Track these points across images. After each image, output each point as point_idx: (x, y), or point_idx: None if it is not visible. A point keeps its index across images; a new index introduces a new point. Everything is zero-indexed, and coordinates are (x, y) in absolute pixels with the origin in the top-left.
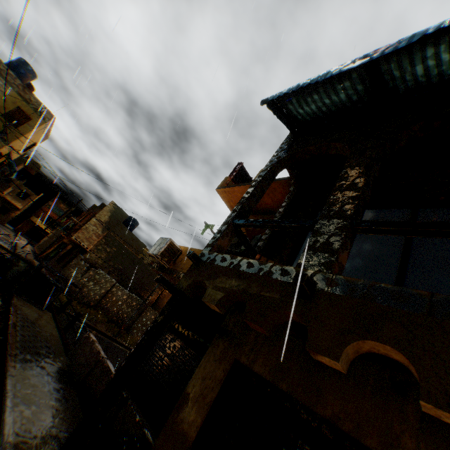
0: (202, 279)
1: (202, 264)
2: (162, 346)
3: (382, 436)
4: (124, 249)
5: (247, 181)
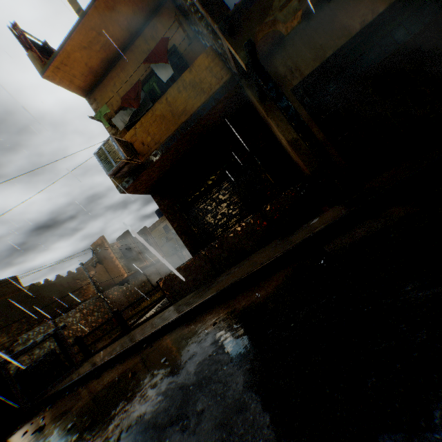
0: (260, 25)
1: (239, 27)
2: (204, 214)
3: (383, 1)
4: (3, 303)
5: (46, 51)
